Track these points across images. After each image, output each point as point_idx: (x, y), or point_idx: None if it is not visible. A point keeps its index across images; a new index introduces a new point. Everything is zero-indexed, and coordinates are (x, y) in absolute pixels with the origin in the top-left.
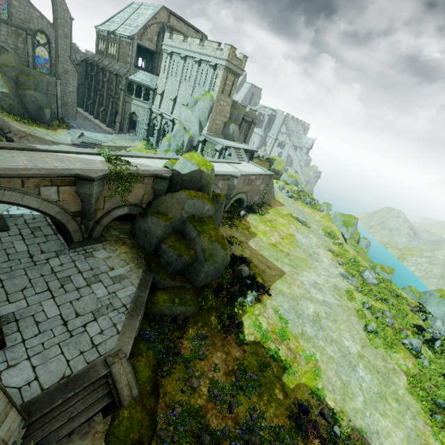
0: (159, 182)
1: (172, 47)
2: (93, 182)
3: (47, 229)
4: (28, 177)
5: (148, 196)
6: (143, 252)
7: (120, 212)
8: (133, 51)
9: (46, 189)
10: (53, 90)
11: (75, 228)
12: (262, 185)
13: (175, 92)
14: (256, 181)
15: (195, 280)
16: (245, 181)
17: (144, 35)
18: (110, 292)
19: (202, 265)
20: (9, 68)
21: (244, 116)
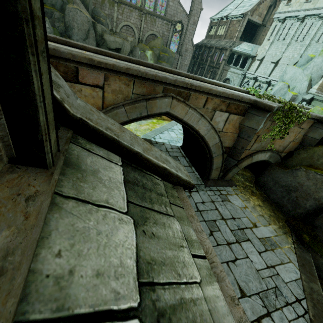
0: (317, 129)
1: (287, 12)
2: (267, 113)
3: (183, 160)
4: (213, 96)
5: (293, 144)
6: (278, 210)
7: (261, 157)
8: (242, 26)
9: (219, 115)
10: (175, 63)
11: (218, 165)
12: None
13: (279, 55)
14: None
15: None
16: None
17: (256, 10)
18: (267, 264)
19: None
20: (156, 48)
21: None
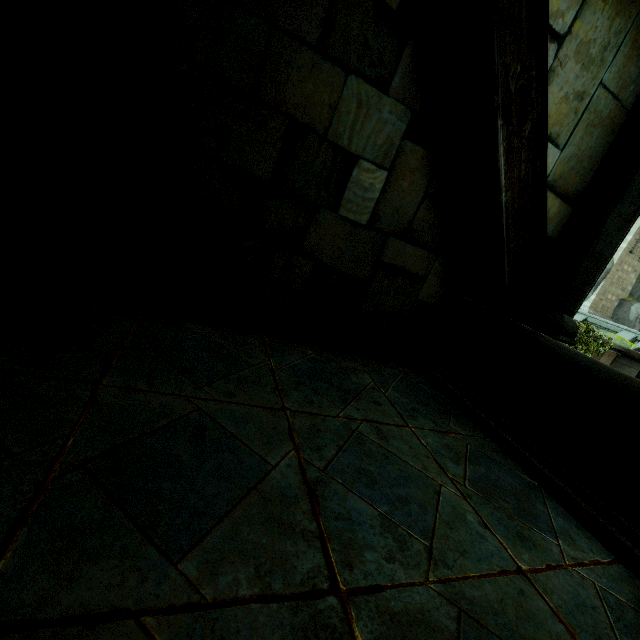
0: (623, 366)
1: None
2: None
3: None
4: None
5: None
6: None
7: None
8: None
9: None
10: None
11: None
12: None
13: None
14: None
15: None
16: None
17: None
18: None
19: None
20: None
21: None
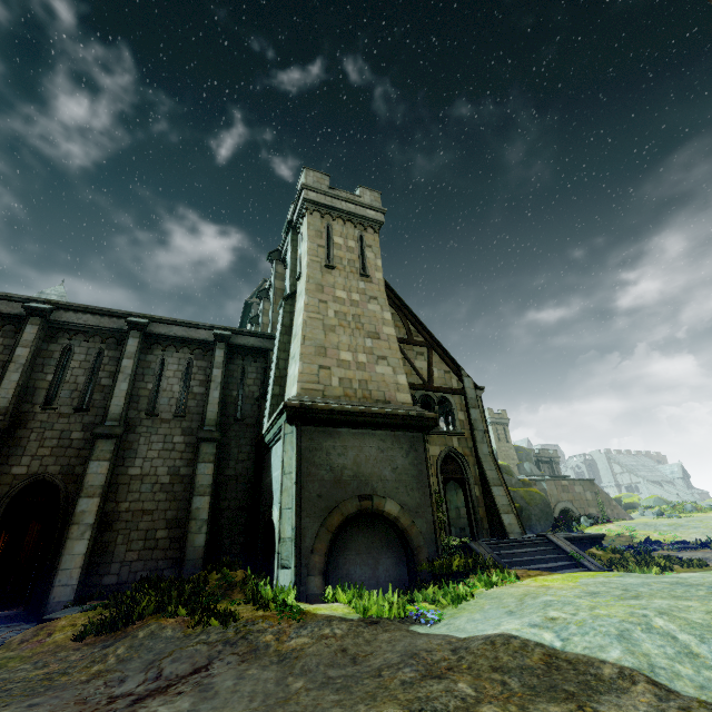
0: None
1: None
2: None
3: None
4: None
5: None
6: None
7: None
8: None
9: None
10: None
11: None
12: (588, 494)
13: None
14: (573, 488)
15: (530, 524)
16: (557, 487)
17: None
18: None
19: (528, 509)
20: None
21: (537, 457)
